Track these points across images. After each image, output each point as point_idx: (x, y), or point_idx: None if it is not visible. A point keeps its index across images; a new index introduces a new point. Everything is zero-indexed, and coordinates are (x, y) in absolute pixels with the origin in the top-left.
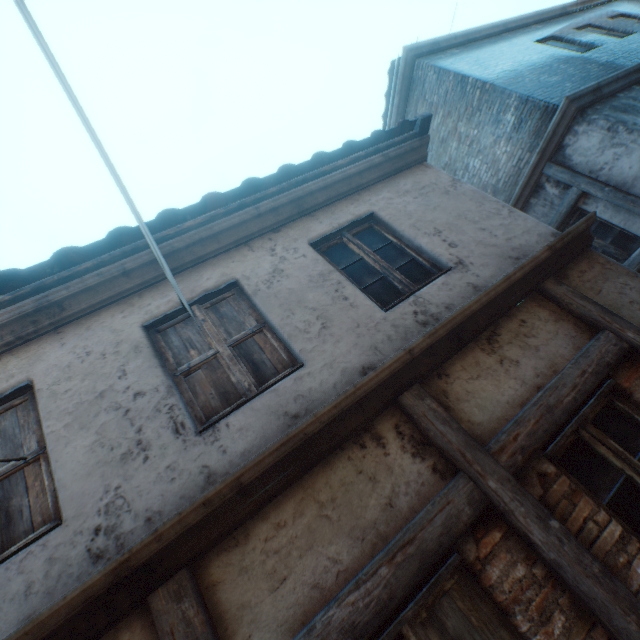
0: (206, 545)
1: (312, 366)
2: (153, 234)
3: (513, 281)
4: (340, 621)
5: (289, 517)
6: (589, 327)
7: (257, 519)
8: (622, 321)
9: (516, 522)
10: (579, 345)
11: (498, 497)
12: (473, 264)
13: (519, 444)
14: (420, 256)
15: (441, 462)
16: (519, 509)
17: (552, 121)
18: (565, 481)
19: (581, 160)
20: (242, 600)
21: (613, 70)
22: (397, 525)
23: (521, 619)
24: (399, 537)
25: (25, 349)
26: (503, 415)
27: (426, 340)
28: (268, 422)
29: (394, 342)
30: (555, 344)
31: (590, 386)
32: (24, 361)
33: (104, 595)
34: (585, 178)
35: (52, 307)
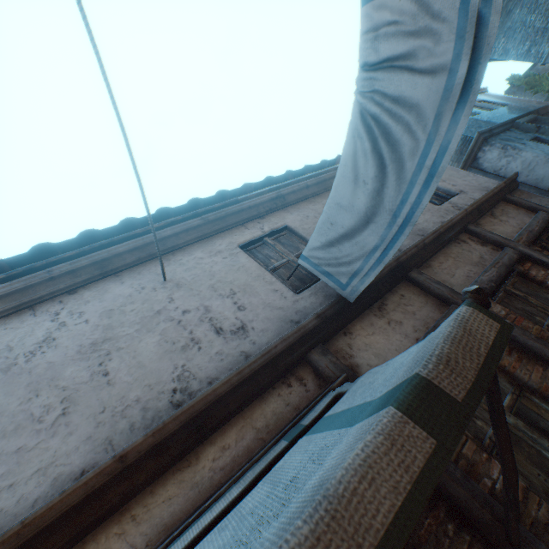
0: (417, 265)
1: (418, 221)
2: (315, 171)
3: (494, 193)
4: (485, 279)
5: (442, 261)
6: (532, 212)
7: (430, 261)
8: (546, 208)
9: (535, 257)
10: (530, 217)
11: (525, 251)
12: (468, 192)
13: (524, 240)
14: (438, 191)
15: (494, 247)
16: (534, 254)
17: (470, 144)
18: (546, 252)
19: (488, 165)
20: (441, 280)
21: (492, 124)
22: (488, 262)
23: (548, 283)
24: (493, 262)
25: (273, 215)
26: (511, 235)
27: (470, 208)
28: (412, 237)
29: (449, 215)
30: (520, 216)
31: (543, 226)
32: (277, 219)
33: (392, 271)
34: (492, 174)
35: (280, 198)
